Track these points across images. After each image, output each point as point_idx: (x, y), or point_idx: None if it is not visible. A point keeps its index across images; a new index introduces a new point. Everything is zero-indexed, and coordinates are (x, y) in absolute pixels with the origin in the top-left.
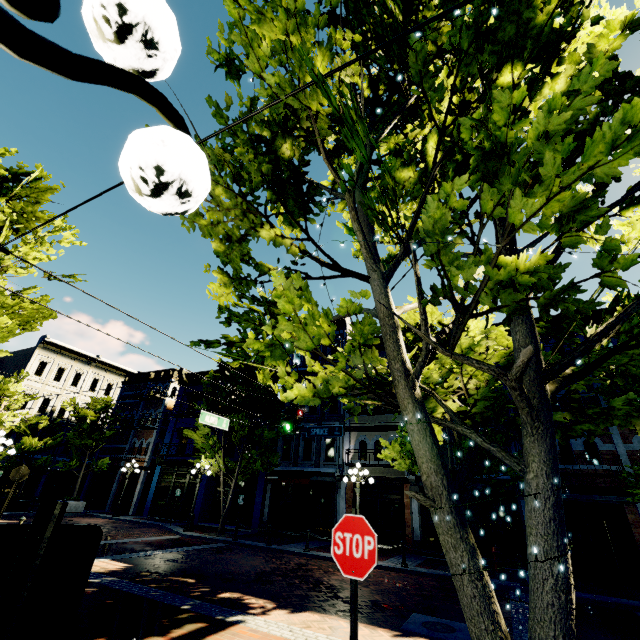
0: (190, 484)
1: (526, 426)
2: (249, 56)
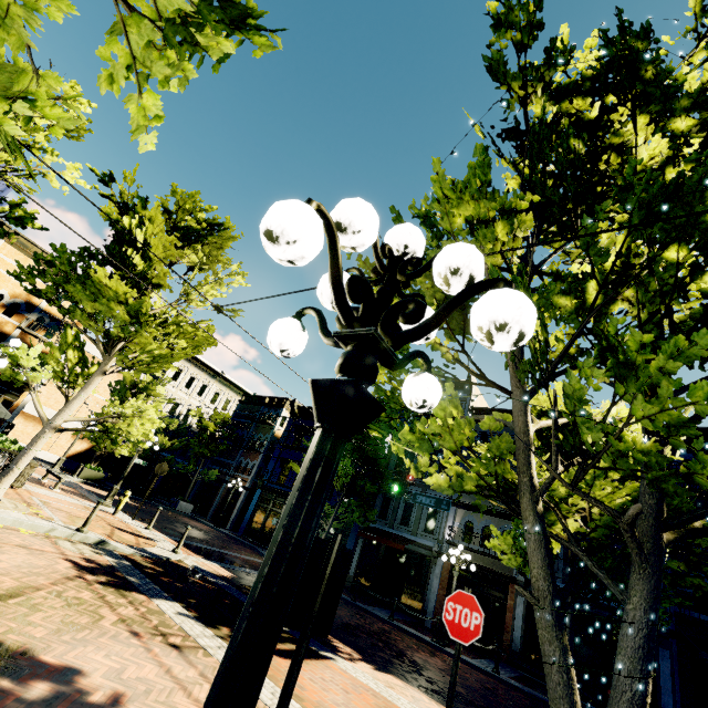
0: None
1: (634, 564)
2: (443, 219)
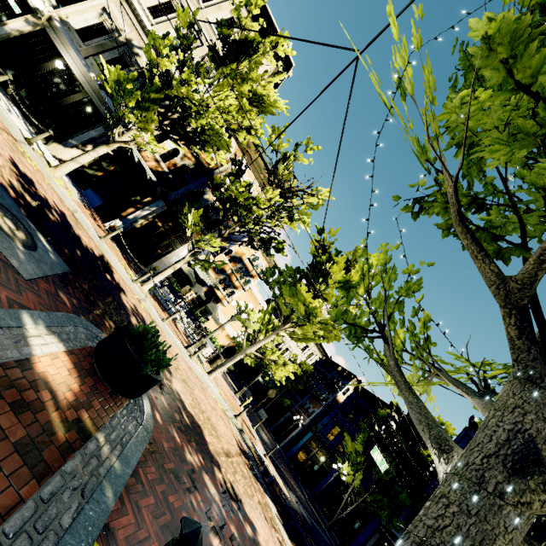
0: (322, 466)
1: None
2: None
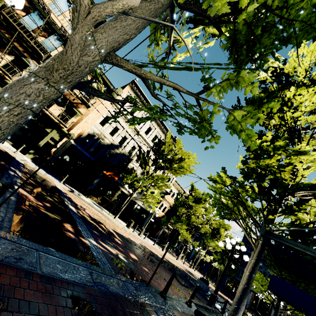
0: (203, 261)
1: None
2: None
